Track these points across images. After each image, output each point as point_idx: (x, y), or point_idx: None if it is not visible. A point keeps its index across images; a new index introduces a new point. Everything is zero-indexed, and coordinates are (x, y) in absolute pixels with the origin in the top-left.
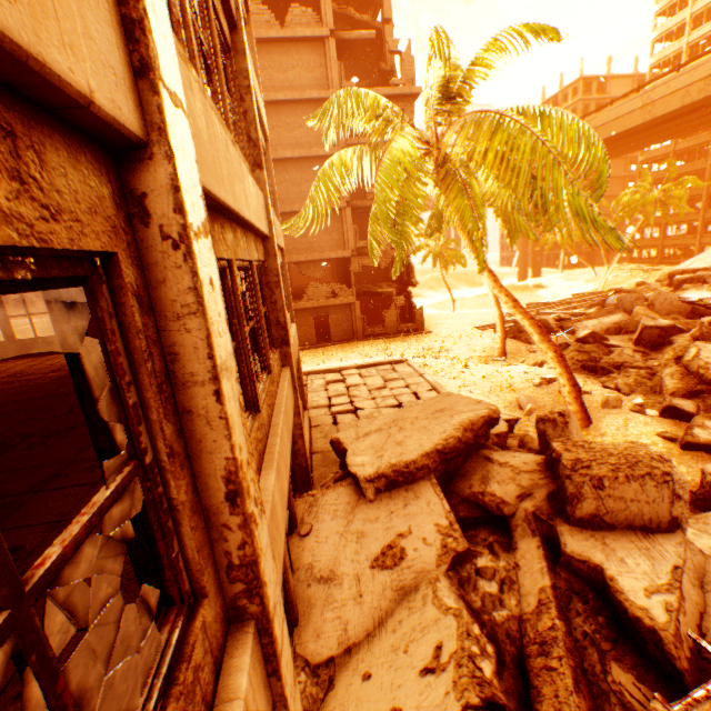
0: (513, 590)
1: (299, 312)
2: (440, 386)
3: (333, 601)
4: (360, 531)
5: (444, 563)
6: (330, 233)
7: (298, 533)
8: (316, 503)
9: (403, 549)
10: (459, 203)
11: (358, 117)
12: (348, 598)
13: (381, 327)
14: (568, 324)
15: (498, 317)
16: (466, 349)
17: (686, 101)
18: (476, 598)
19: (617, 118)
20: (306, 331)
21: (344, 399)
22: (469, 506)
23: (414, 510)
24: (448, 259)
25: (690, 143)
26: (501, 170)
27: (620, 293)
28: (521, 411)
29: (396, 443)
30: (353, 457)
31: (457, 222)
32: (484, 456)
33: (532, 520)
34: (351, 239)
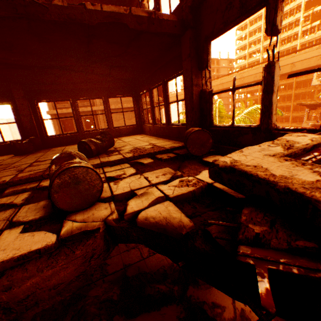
0: None
1: None
2: None
3: None
4: None
5: None
6: None
7: None
8: None
9: None
10: None
11: None
12: None
13: None
14: None
15: None
16: None
17: (255, 79)
18: None
19: (230, 81)
20: None
21: None
22: None
23: None
24: None
25: (252, 89)
26: None
27: None
28: None
29: None
30: None
31: None
32: None
33: None
34: None
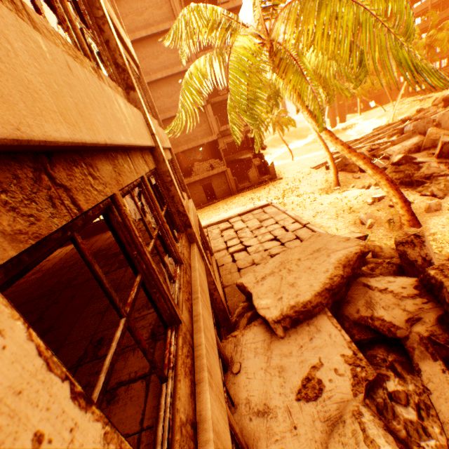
0: (432, 416)
1: (191, 185)
2: (300, 218)
3: (273, 434)
4: (279, 366)
5: (360, 393)
6: (200, 126)
7: (231, 371)
8: (238, 343)
9: (320, 381)
10: (295, 81)
11: (202, 29)
12: (285, 430)
13: (247, 181)
14: (378, 152)
15: (329, 159)
16: (309, 185)
17: None
18: (398, 426)
19: None
20: (199, 196)
21: (236, 241)
22: (361, 328)
23: (320, 343)
24: (282, 124)
25: None
26: (330, 42)
27: (413, 121)
28: (363, 226)
29: (289, 285)
30: (258, 300)
31: (296, 97)
32: (363, 283)
33: (429, 344)
34: (215, 126)
